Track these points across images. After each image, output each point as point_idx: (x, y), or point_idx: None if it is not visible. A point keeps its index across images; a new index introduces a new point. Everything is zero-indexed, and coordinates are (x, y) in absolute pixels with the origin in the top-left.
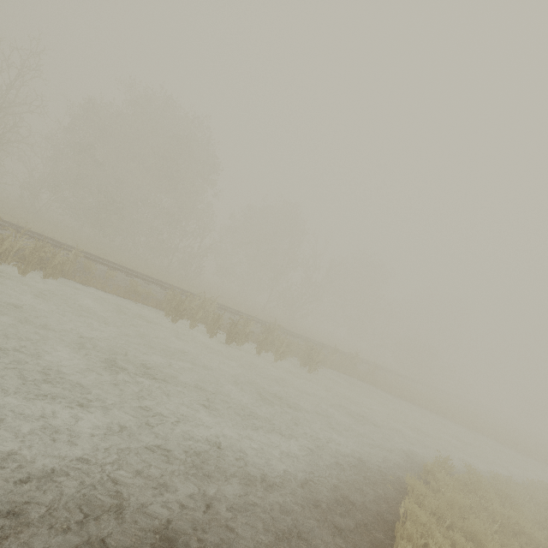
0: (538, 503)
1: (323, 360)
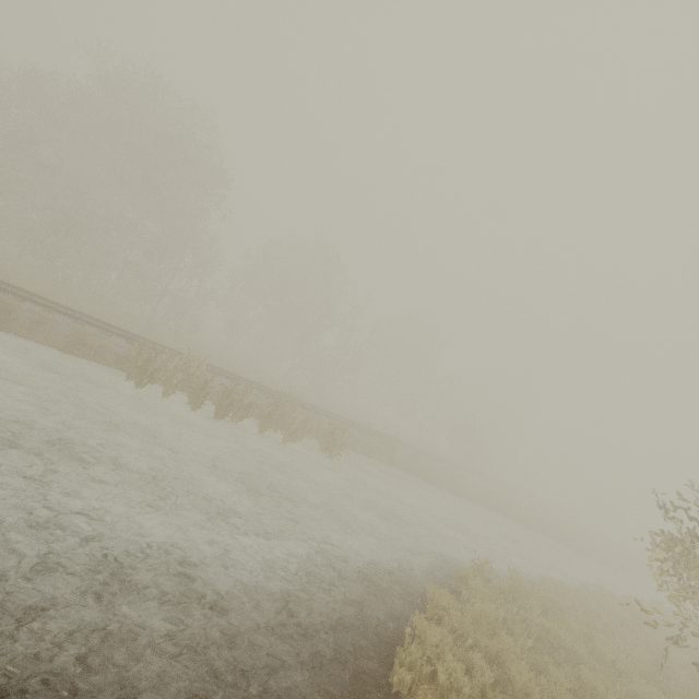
0: (588, 611)
1: (353, 444)
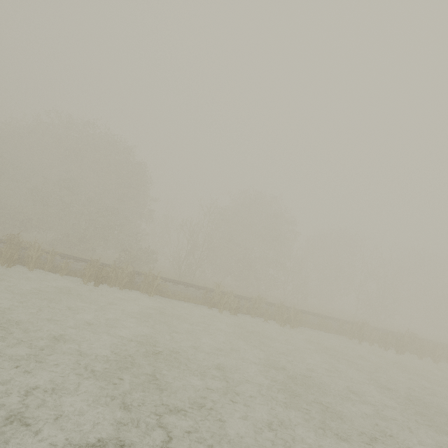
0: None
1: None
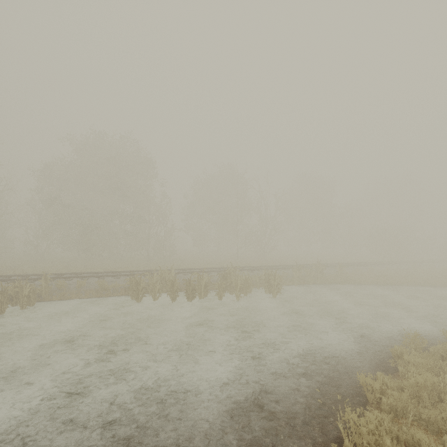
0: None
1: (291, 280)
